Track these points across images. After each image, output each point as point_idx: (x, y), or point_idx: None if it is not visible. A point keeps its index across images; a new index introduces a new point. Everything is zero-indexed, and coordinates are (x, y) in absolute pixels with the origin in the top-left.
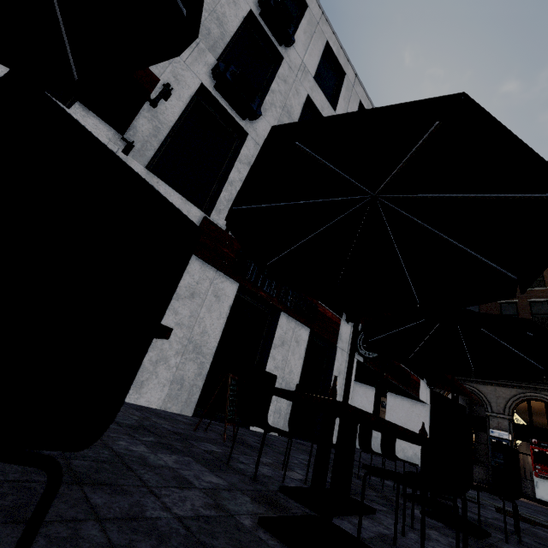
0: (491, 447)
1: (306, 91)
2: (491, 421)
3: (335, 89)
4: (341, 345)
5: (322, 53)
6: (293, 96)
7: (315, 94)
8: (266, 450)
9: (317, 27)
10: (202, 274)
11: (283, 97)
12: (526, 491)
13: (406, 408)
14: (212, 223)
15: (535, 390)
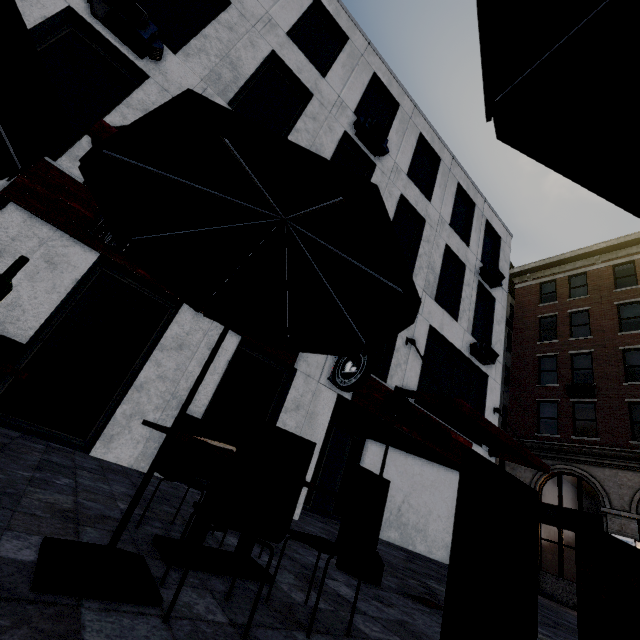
0: None
1: (271, 46)
2: (609, 522)
3: (333, 57)
4: (305, 369)
5: (313, 14)
6: (244, 47)
7: (287, 52)
8: (9, 459)
9: None
10: (26, 230)
11: (225, 46)
12: None
13: (455, 485)
14: (54, 168)
15: None
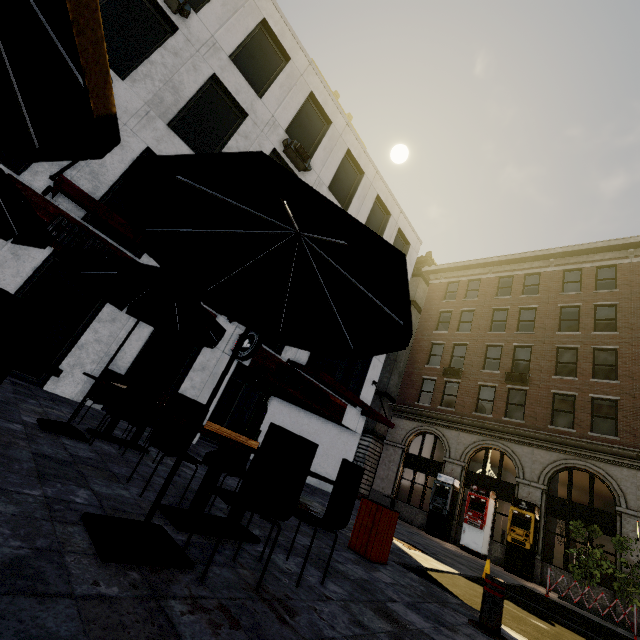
0: (434, 491)
1: (213, 69)
2: (446, 467)
3: (274, 75)
4: None
5: (260, 32)
6: (187, 72)
7: (228, 75)
8: None
9: (248, 1)
10: None
11: (170, 71)
12: (459, 538)
13: (333, 434)
14: (19, 182)
15: (495, 438)
